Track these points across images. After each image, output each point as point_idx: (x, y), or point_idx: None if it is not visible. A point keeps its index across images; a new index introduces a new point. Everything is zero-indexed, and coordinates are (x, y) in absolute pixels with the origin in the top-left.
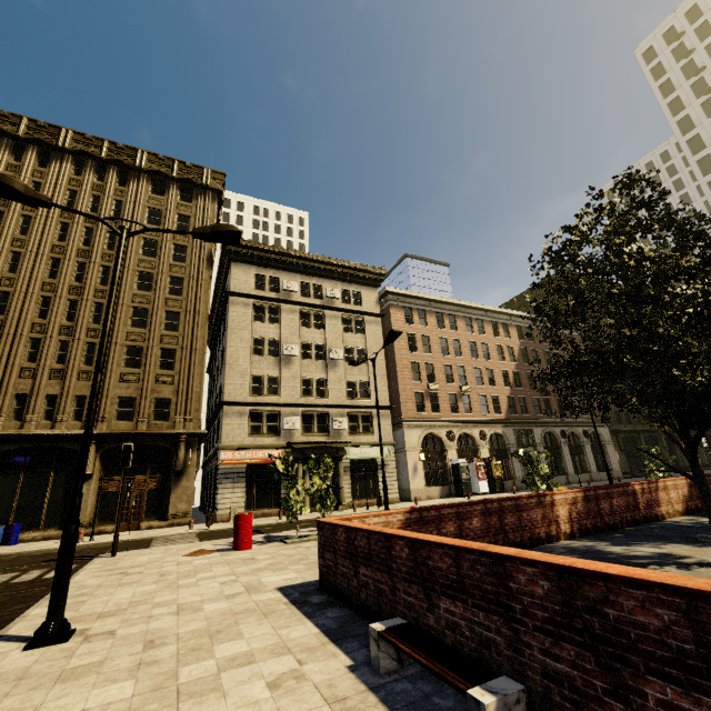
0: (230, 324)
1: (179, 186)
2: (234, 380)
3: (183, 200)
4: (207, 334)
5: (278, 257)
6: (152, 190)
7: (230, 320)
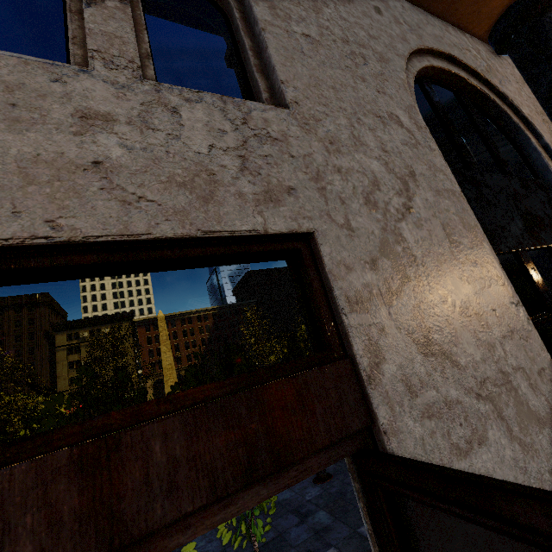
0: (57, 360)
1: (27, 305)
2: (61, 382)
3: (30, 311)
4: (48, 366)
5: (76, 324)
6: (15, 311)
7: (57, 358)
